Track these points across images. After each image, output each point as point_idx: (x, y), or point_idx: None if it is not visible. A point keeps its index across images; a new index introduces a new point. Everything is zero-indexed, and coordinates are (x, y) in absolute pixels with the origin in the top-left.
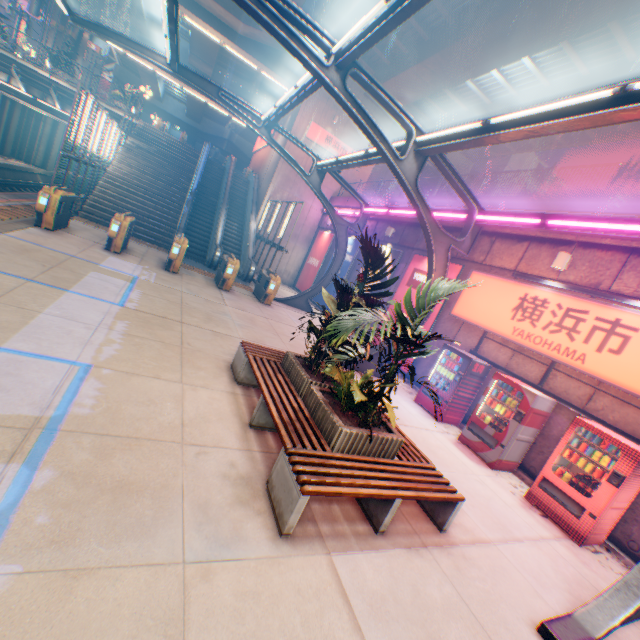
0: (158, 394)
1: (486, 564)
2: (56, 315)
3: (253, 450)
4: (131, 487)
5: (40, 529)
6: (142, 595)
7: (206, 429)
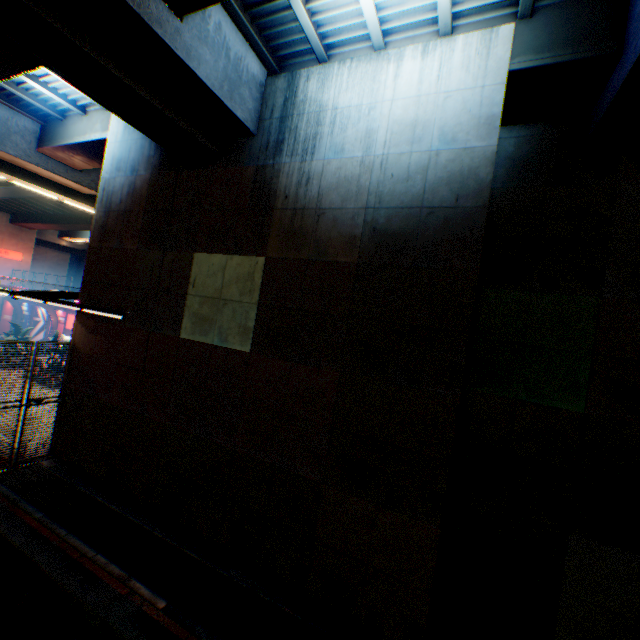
0: None
1: None
2: None
3: None
4: None
5: None
6: None
7: None
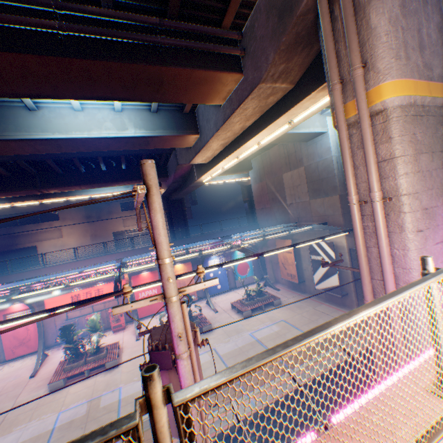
0: (75, 395)
1: (127, 343)
2: (18, 440)
3: (97, 374)
4: (108, 383)
5: (115, 386)
6: (125, 374)
7: (90, 383)
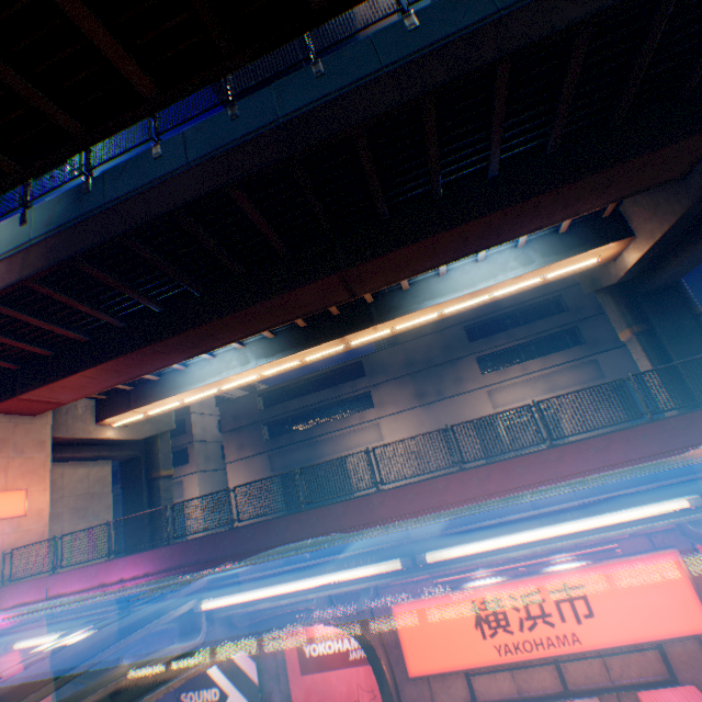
0: None
1: None
2: None
3: None
4: None
5: None
6: None
7: None
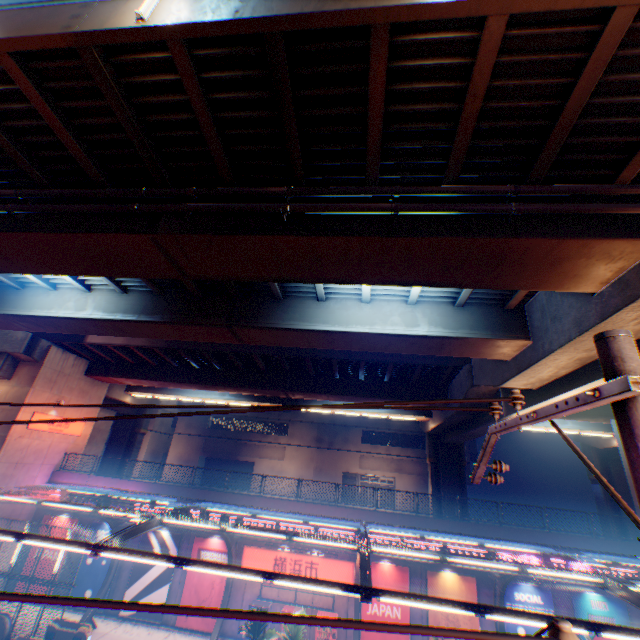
0: None
1: None
2: None
3: None
4: None
5: None
6: None
7: None
